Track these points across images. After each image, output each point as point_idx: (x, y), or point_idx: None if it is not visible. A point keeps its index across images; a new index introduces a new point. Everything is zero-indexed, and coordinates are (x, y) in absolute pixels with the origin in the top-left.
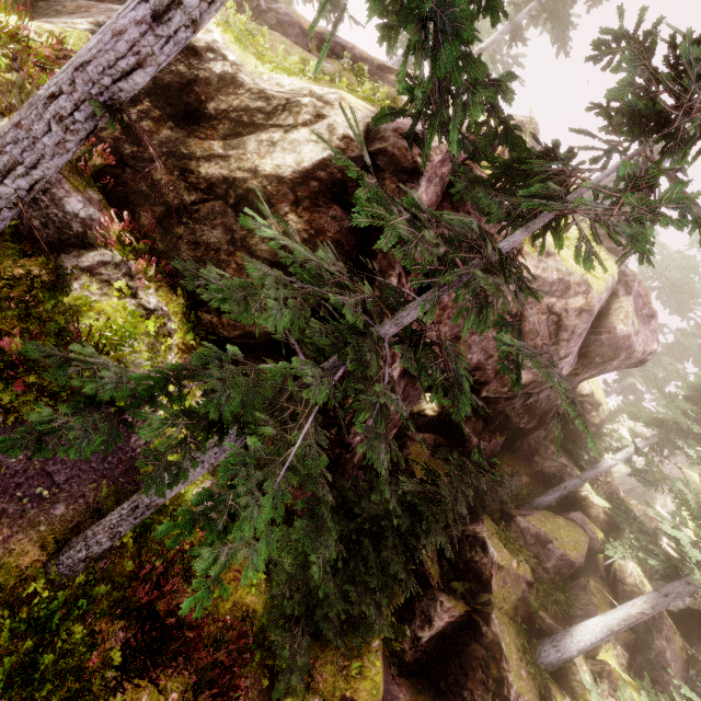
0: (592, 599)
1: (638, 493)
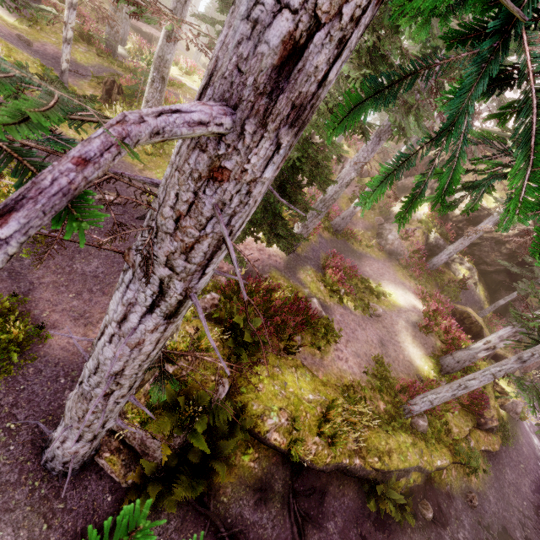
0: None
1: None
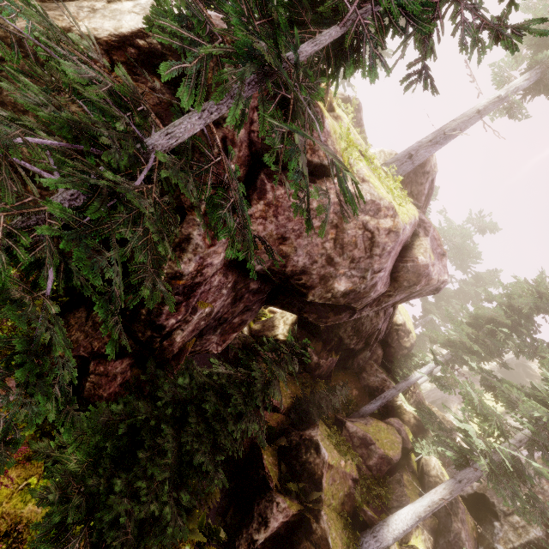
0: (405, 491)
1: (438, 404)
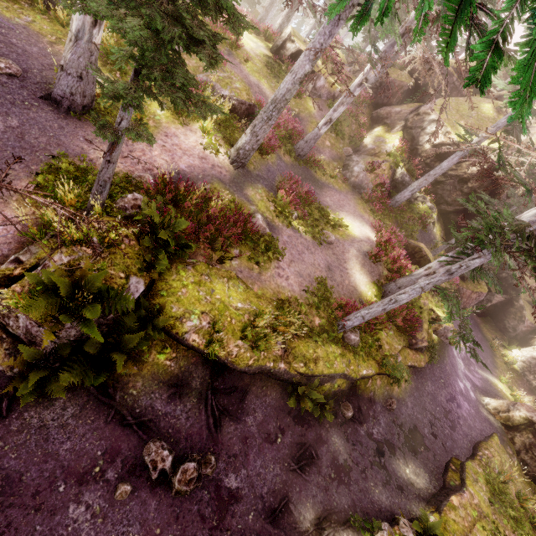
0: None
1: None
